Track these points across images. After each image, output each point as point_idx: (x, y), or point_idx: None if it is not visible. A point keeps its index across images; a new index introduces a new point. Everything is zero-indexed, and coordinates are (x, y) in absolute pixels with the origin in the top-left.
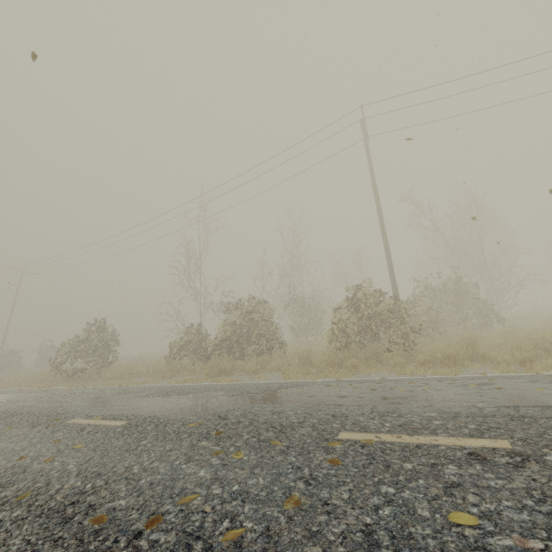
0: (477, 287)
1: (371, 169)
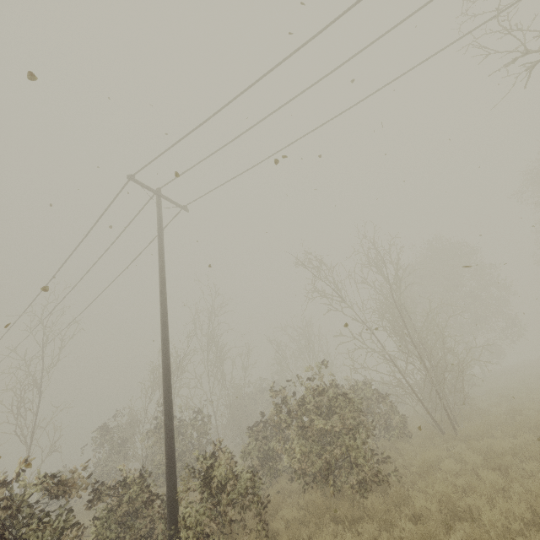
0: (350, 401)
1: (158, 248)
